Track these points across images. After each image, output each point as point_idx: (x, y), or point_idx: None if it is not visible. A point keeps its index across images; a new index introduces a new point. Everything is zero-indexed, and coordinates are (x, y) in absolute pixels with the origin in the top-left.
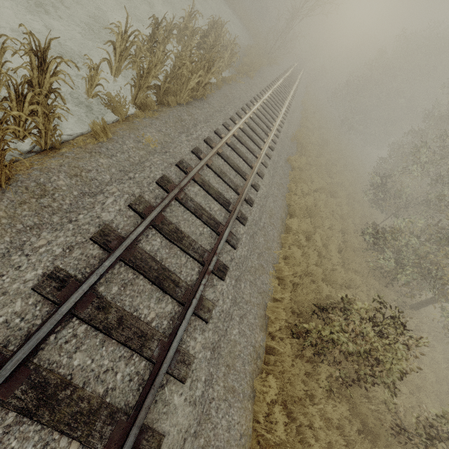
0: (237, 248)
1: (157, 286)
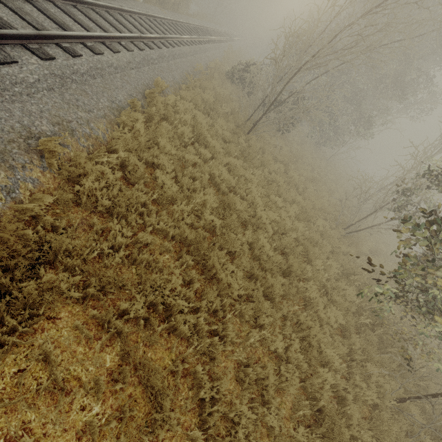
0: (199, 46)
1: (177, 32)
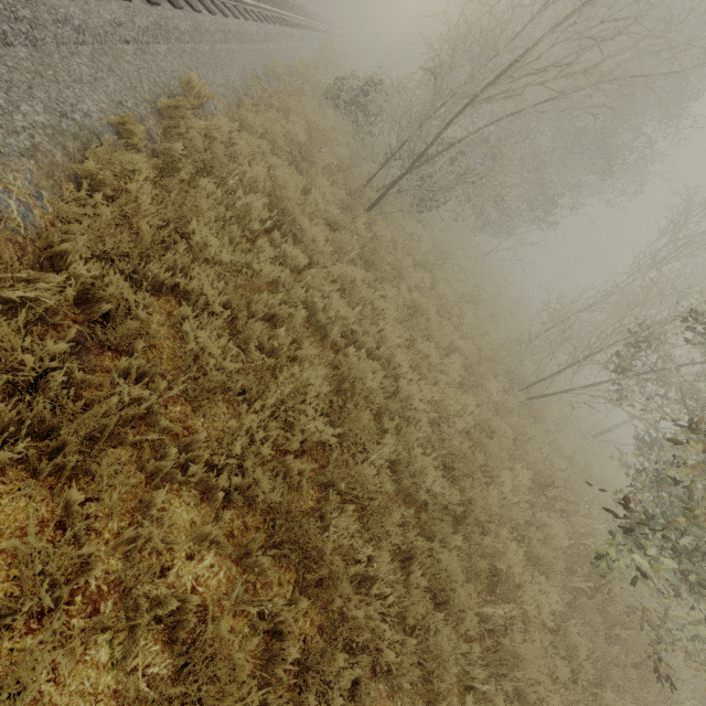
0: (276, 27)
1: None
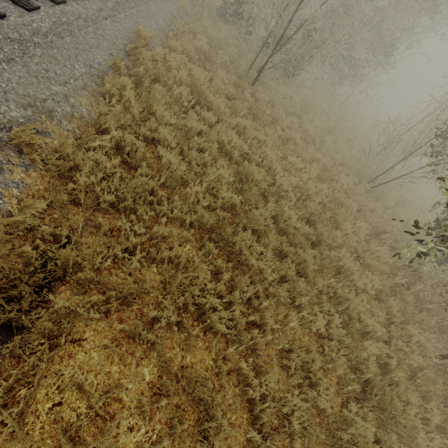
0: None
1: None
